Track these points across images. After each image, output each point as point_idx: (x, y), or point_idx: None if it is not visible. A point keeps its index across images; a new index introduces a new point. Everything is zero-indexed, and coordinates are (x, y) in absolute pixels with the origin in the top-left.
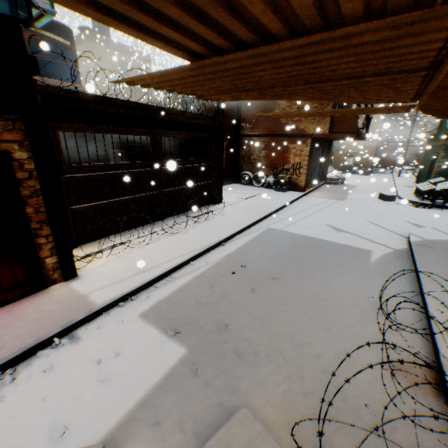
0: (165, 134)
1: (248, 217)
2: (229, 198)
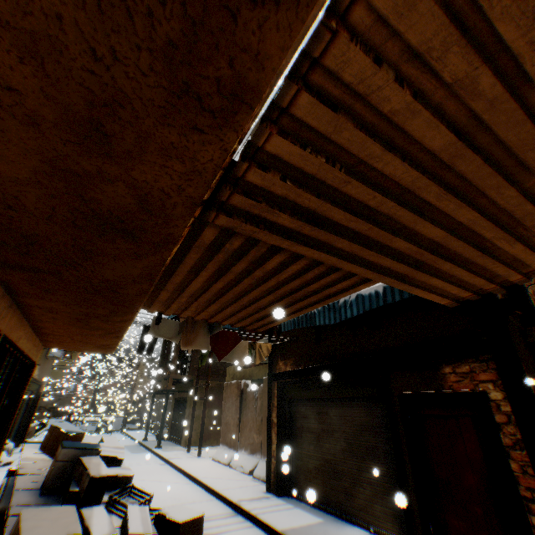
0: None
1: None
2: None
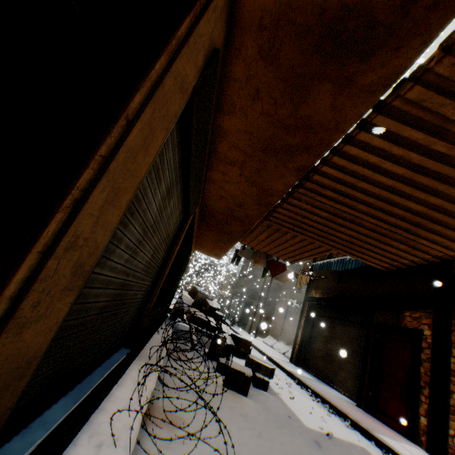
0: None
1: None
2: None
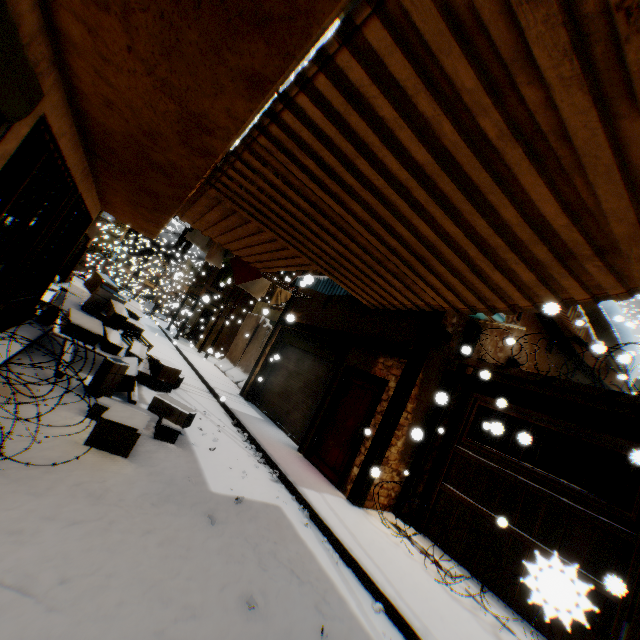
0: None
1: None
2: None
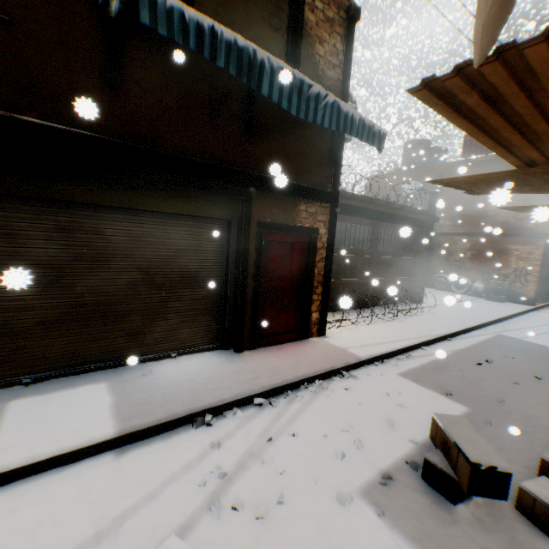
0: (382, 226)
1: (466, 319)
2: (427, 299)
